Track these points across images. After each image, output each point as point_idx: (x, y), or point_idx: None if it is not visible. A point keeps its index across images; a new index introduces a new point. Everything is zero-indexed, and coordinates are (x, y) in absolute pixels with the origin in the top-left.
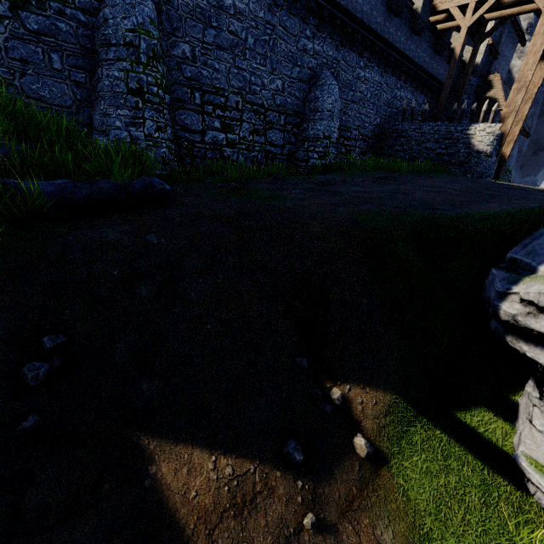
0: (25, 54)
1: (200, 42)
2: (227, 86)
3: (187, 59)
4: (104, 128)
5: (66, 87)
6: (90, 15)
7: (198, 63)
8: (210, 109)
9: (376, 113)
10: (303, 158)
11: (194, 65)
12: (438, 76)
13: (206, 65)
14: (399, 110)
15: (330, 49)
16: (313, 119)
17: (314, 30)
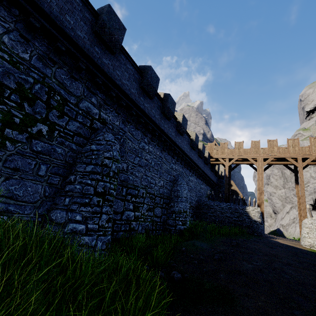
0: (19, 164)
1: (131, 163)
2: (140, 184)
3: (124, 170)
4: (62, 221)
5: (40, 187)
6: (79, 146)
7: (128, 172)
8: (129, 197)
9: (195, 195)
10: (173, 224)
11: (126, 174)
12: (213, 179)
13: (132, 174)
14: (202, 193)
15: (180, 168)
16: (177, 201)
17: (175, 160)
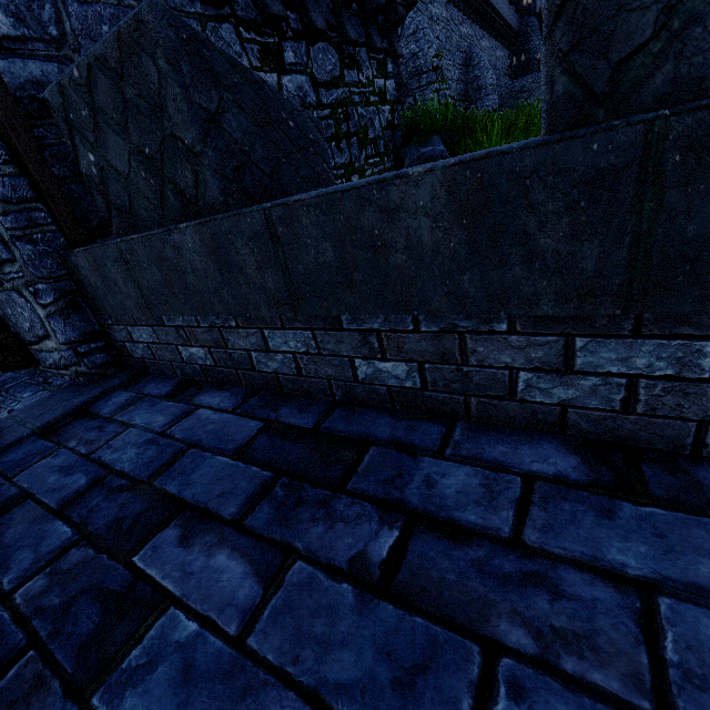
0: None
1: None
2: None
3: None
4: None
5: None
6: None
7: None
8: None
9: None
10: None
11: None
12: (513, 26)
13: None
14: (499, 70)
15: (469, 29)
16: (479, 98)
17: (461, 15)
